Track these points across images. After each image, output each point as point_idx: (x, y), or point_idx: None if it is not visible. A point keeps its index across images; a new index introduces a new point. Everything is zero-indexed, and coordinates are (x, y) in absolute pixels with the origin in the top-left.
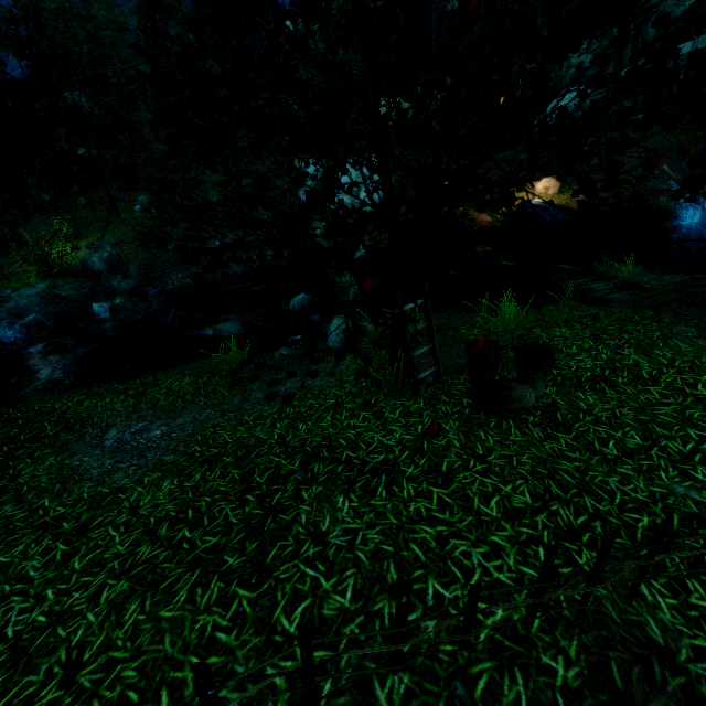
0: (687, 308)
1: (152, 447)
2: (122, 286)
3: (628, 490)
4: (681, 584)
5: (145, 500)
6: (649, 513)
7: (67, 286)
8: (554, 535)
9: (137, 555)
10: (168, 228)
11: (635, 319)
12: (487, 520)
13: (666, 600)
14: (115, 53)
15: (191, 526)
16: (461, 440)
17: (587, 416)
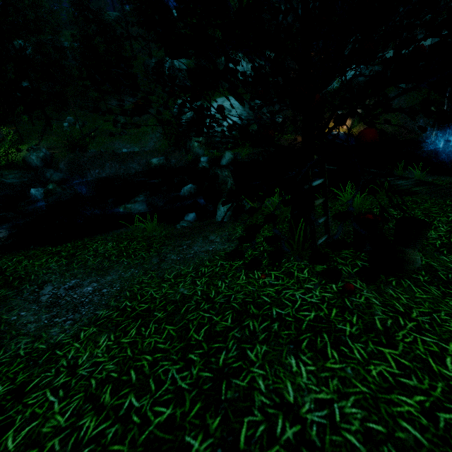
0: None
1: (85, 302)
2: (54, 177)
3: None
4: None
5: (82, 357)
6: None
7: (11, 175)
8: None
9: (80, 430)
10: (88, 139)
11: (449, 203)
12: None
13: None
14: (52, 17)
15: (137, 392)
16: (378, 298)
17: None
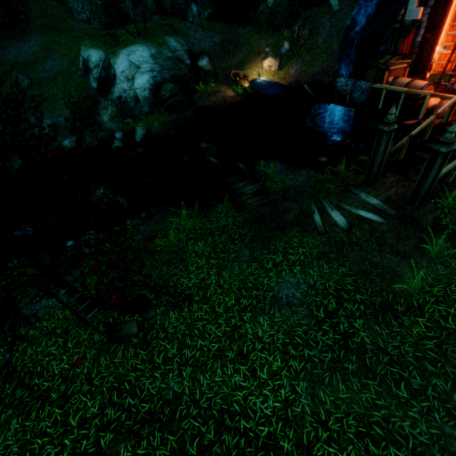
0: (262, 228)
1: None
2: None
3: (151, 388)
4: (139, 443)
5: None
6: (151, 402)
7: None
8: (97, 430)
9: None
10: None
11: (235, 237)
12: (69, 429)
13: (128, 454)
14: None
15: None
16: (89, 367)
17: (163, 334)
